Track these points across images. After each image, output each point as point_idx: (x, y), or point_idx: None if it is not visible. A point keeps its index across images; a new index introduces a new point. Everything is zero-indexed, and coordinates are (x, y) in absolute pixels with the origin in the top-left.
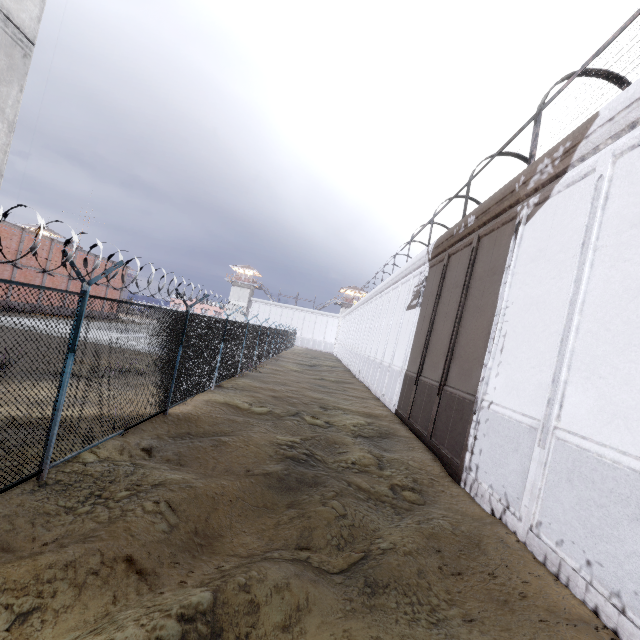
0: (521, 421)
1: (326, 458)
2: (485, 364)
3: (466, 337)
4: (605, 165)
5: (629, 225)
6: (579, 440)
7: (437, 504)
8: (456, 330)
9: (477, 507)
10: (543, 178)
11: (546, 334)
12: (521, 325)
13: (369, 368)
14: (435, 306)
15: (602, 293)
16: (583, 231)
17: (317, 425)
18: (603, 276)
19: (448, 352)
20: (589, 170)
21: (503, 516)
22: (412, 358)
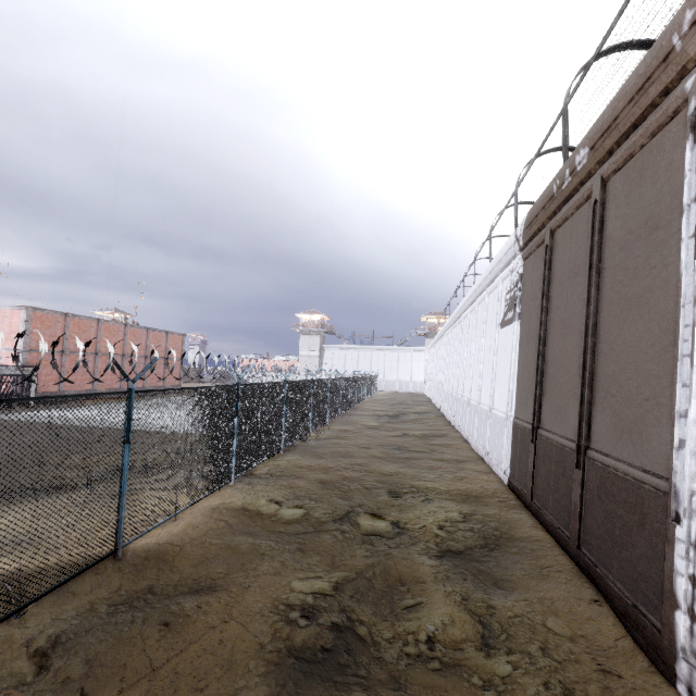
0: None
1: (379, 626)
2: (679, 411)
3: (615, 358)
4: None
5: None
6: None
7: None
8: (591, 348)
9: None
10: None
11: None
12: None
13: (464, 413)
14: (543, 314)
15: None
16: None
17: (377, 534)
18: None
19: (582, 388)
20: None
21: None
22: (520, 399)
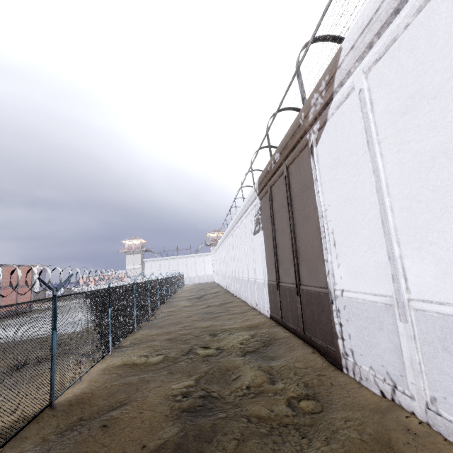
0: (375, 301)
1: (222, 391)
2: (326, 260)
3: (303, 242)
4: (360, 81)
5: (399, 115)
6: (437, 307)
7: (333, 404)
8: (294, 239)
9: (367, 392)
10: (317, 108)
11: (366, 221)
12: (342, 220)
13: (241, 286)
14: (273, 226)
15: (400, 173)
16: (364, 133)
17: (209, 355)
18: (395, 160)
19: (294, 258)
20: (349, 90)
21: (394, 397)
22: (269, 270)
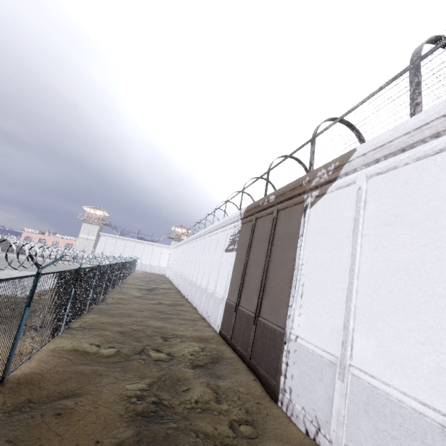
0: (322, 356)
1: (172, 400)
2: (290, 305)
3: (273, 281)
4: (362, 181)
5: (383, 223)
6: (369, 378)
7: (267, 433)
8: (265, 275)
9: (294, 427)
10: (321, 181)
11: (334, 290)
12: (314, 279)
13: (196, 292)
14: (248, 253)
15: (371, 267)
16: (353, 222)
17: (161, 360)
18: (370, 255)
19: (260, 290)
20: (351, 182)
21: (316, 437)
22: (231, 290)
